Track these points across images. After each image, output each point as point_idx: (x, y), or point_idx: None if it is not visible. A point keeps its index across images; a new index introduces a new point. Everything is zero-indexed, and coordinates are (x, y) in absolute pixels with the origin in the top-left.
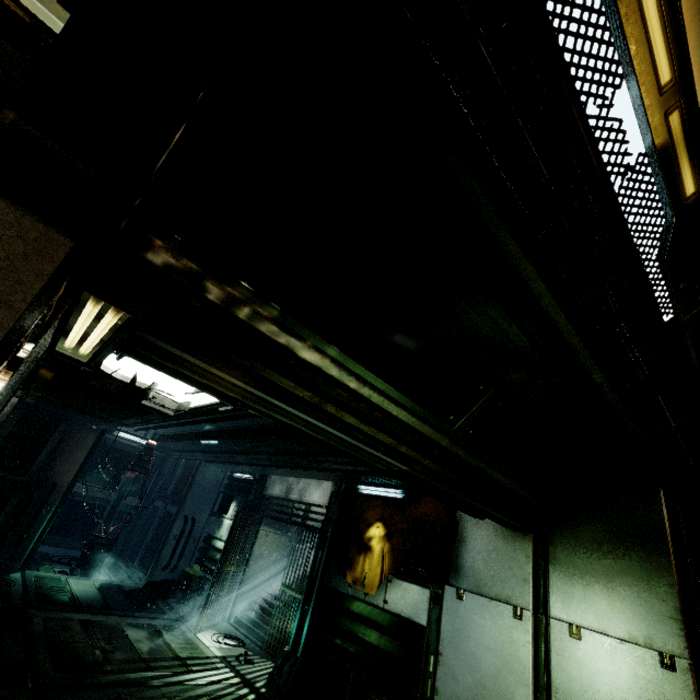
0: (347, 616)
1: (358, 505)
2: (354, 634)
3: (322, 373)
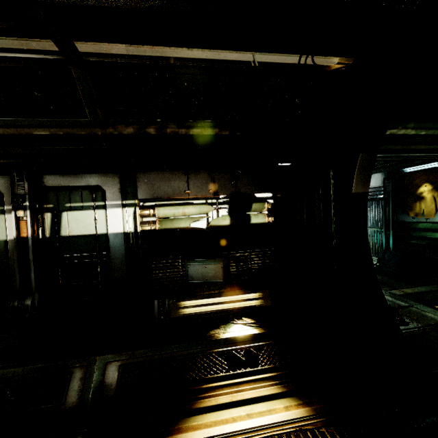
0: (415, 231)
1: (405, 179)
2: (423, 237)
3: (406, 136)
